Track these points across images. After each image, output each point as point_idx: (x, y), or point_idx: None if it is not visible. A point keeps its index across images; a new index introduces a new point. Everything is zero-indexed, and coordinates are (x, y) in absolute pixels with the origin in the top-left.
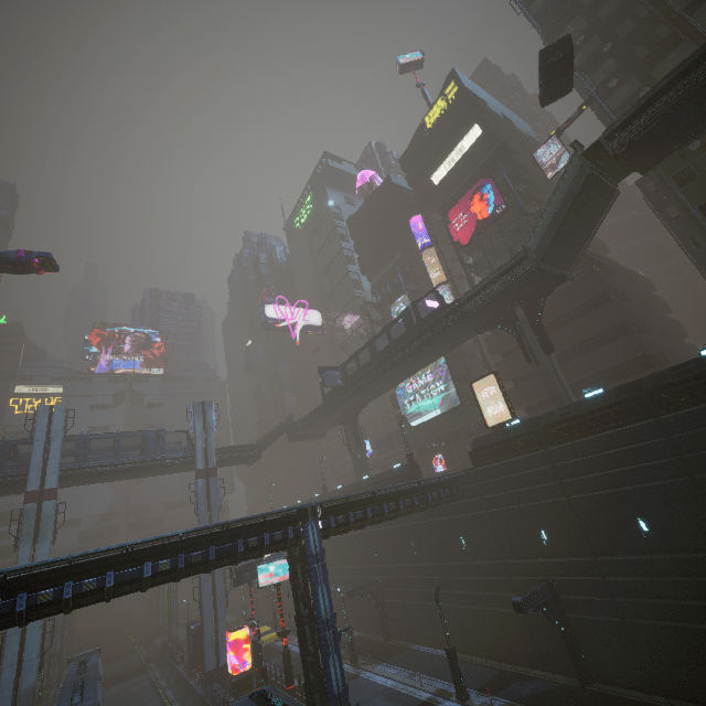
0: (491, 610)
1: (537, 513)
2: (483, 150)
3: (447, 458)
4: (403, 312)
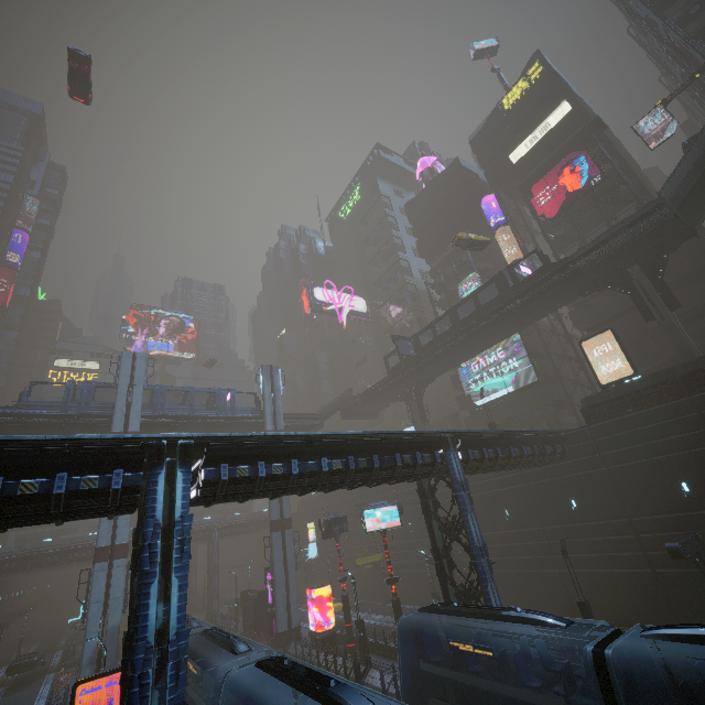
0: (611, 572)
1: (677, 464)
2: (570, 127)
3: None
4: (495, 276)
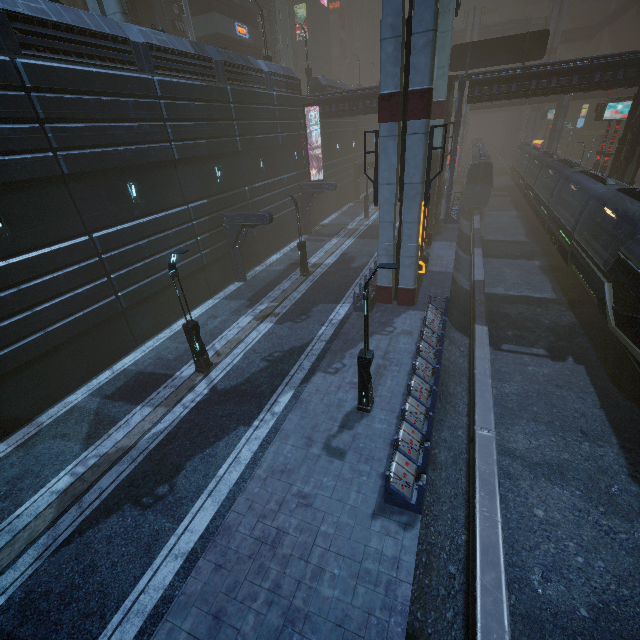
0: None
1: None
2: None
3: None
4: None
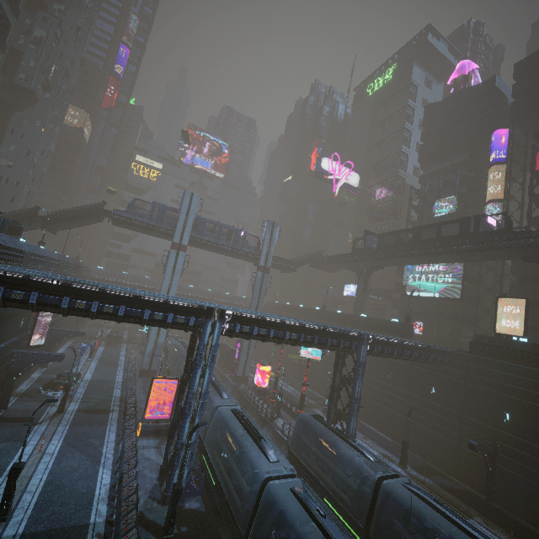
0: (434, 433)
1: (511, 403)
2: None
3: (426, 327)
4: (463, 219)
